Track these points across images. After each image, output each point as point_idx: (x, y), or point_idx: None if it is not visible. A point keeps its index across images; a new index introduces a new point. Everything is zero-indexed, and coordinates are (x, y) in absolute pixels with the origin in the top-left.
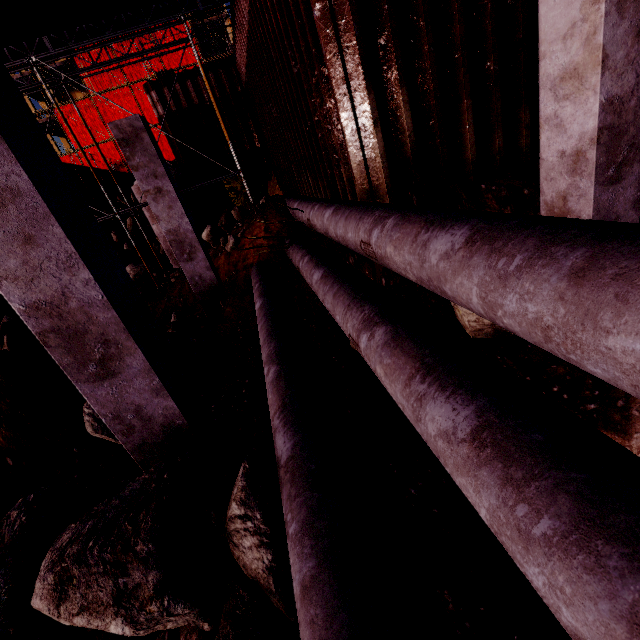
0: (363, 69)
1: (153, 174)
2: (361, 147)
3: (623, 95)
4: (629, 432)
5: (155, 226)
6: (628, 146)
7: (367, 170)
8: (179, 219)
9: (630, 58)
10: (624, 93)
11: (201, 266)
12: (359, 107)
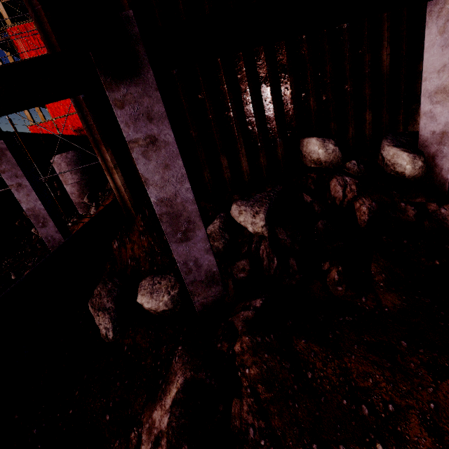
0: (101, 137)
1: (15, 175)
2: (112, 179)
3: (169, 197)
4: (156, 407)
5: (65, 186)
6: (187, 222)
7: (118, 192)
8: (35, 202)
9: (166, 179)
10: (170, 196)
11: (52, 230)
12: (105, 157)
